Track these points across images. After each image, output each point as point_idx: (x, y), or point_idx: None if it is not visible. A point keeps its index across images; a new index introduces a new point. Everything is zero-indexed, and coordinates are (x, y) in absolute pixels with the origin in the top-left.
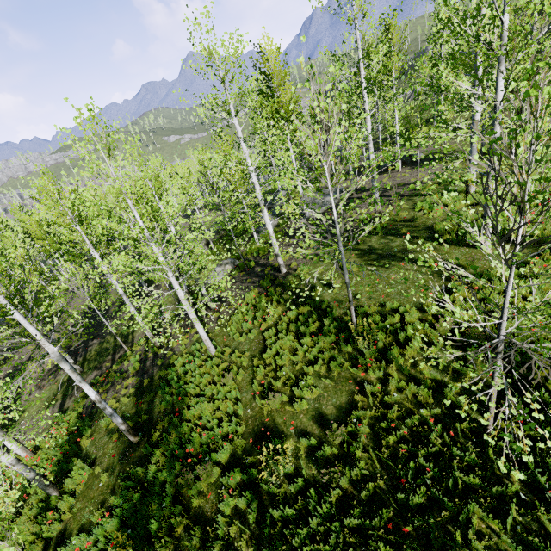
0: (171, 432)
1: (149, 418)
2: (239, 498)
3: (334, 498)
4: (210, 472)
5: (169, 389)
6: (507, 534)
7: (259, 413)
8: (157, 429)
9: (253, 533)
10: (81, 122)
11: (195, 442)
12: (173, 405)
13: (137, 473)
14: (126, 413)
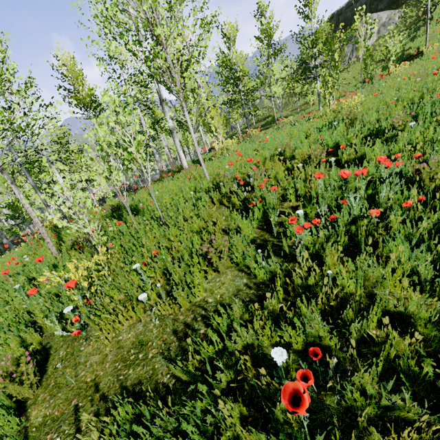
0: None
1: None
2: None
3: None
4: None
5: None
6: None
7: None
8: None
9: None
10: None
11: None
12: None
13: None
14: None
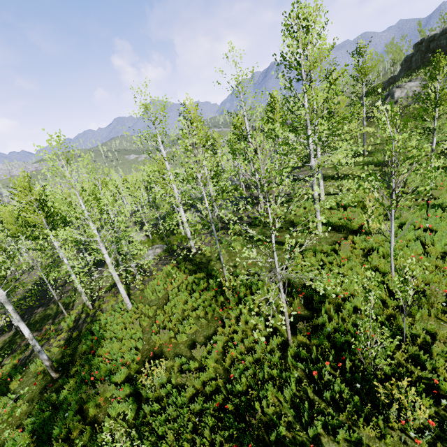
0: (85, 365)
1: (71, 360)
2: (124, 402)
3: (189, 395)
4: (107, 387)
5: (91, 337)
6: (288, 403)
7: (153, 346)
8: (76, 366)
9: (129, 427)
10: (51, 143)
11: (101, 370)
12: (92, 347)
13: (52, 399)
14: (53, 359)
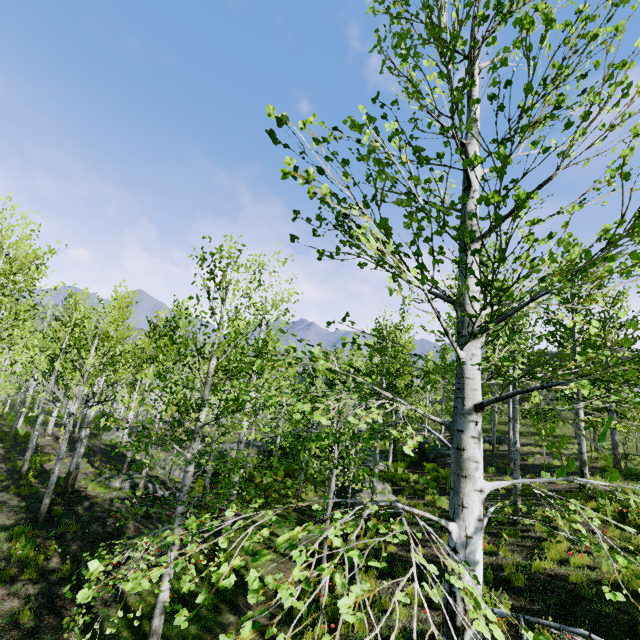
0: None
1: None
2: None
3: None
4: None
5: None
6: None
7: None
8: None
9: None
10: None
11: None
12: None
13: None
14: None
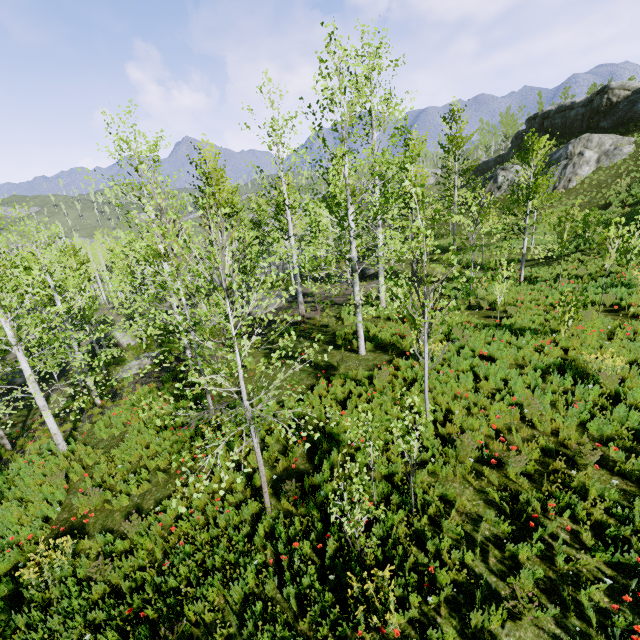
0: None
1: None
2: None
3: (97, 595)
4: None
5: None
6: (238, 605)
7: (74, 515)
8: None
9: None
10: None
11: None
12: None
13: None
14: None
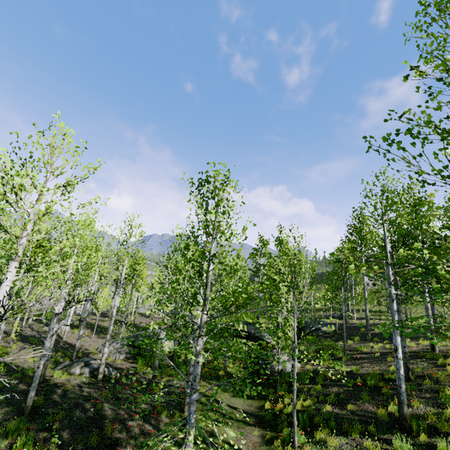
0: None
1: None
2: None
3: None
4: None
5: None
6: None
7: None
8: None
9: None
10: None
11: None
12: None
13: None
14: None
